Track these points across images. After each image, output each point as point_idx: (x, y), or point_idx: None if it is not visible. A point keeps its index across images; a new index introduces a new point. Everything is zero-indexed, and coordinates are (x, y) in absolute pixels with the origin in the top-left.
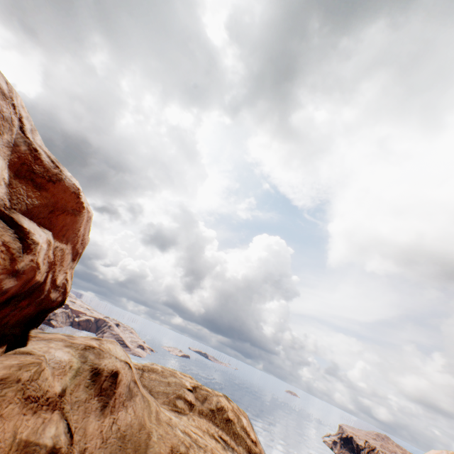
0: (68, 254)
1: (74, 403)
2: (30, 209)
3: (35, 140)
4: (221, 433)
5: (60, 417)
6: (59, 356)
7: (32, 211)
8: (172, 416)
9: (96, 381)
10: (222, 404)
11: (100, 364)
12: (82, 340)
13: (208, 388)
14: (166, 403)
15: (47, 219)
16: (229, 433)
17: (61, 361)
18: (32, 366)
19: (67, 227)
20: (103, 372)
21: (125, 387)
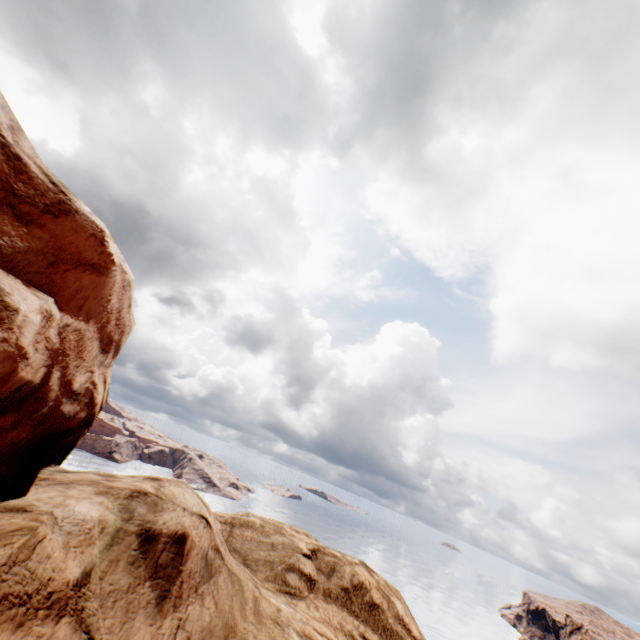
0: (91, 339)
1: (106, 596)
2: (7, 255)
3: (20, 145)
4: (364, 628)
5: (73, 630)
6: (82, 511)
7: (13, 259)
8: (281, 603)
9: (147, 553)
10: (360, 579)
11: (155, 521)
12: (128, 482)
13: (336, 551)
14: (270, 579)
15: (44, 276)
16: (376, 628)
17: (84, 520)
18: (17, 535)
19: (85, 293)
20: (161, 536)
21: (198, 560)
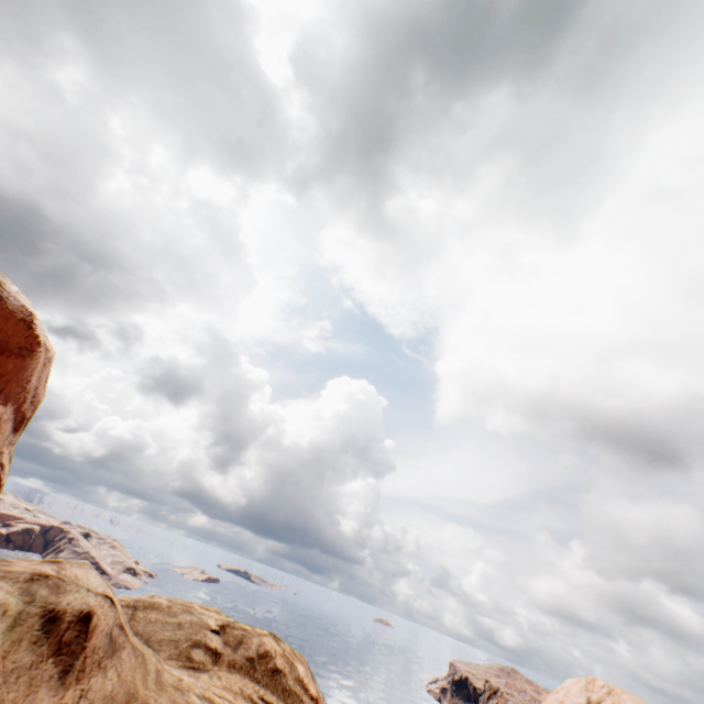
0: (7, 421)
1: (9, 673)
2: None
3: None
4: (264, 692)
5: None
6: None
7: None
8: (184, 675)
9: (51, 633)
10: (267, 648)
11: (59, 603)
12: (26, 566)
13: (246, 625)
14: (174, 657)
15: None
16: (276, 690)
17: None
18: None
19: (8, 377)
20: (65, 616)
21: (103, 637)
